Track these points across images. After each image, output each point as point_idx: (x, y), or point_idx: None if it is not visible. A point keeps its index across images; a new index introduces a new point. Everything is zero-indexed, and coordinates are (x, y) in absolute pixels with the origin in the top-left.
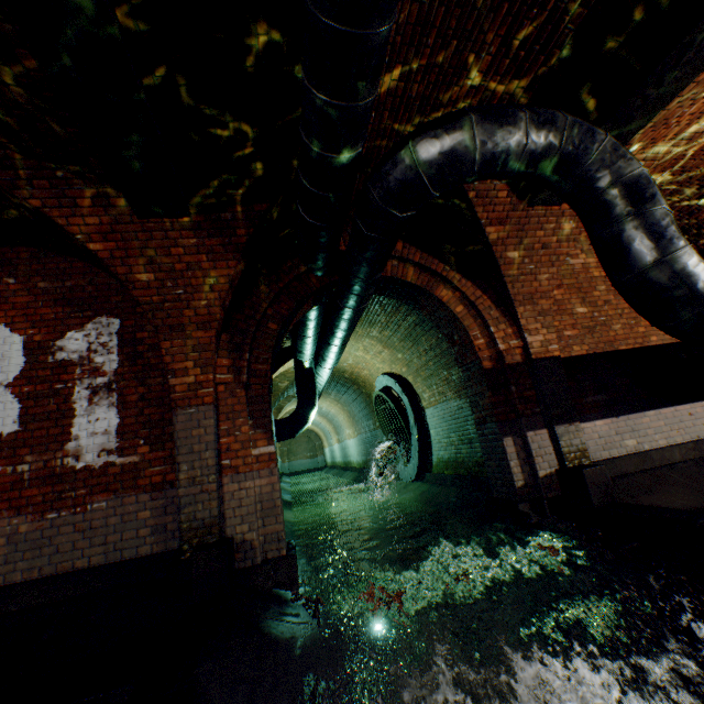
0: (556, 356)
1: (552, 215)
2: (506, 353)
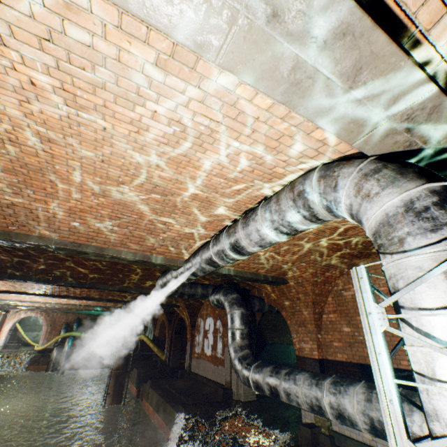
0: (316, 358)
1: (290, 286)
2: (299, 349)
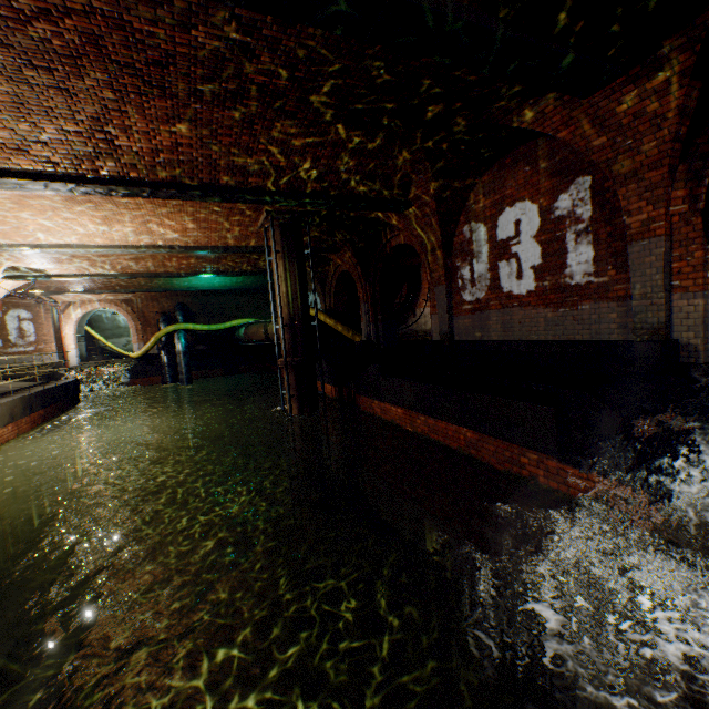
0: None
1: None
2: None
